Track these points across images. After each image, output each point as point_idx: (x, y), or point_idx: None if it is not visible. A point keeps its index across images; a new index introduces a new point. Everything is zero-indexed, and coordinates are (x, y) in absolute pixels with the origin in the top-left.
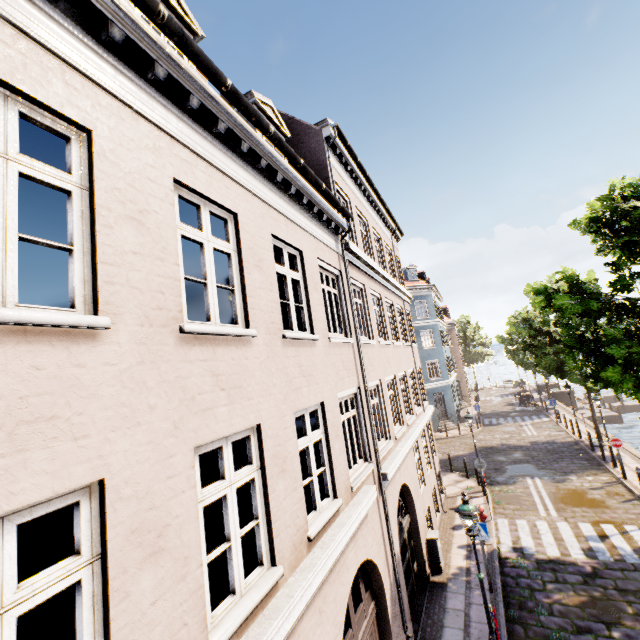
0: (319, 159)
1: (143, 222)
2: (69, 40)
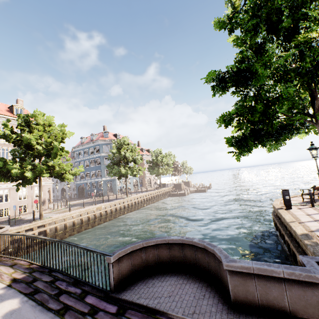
0: None
1: None
2: None
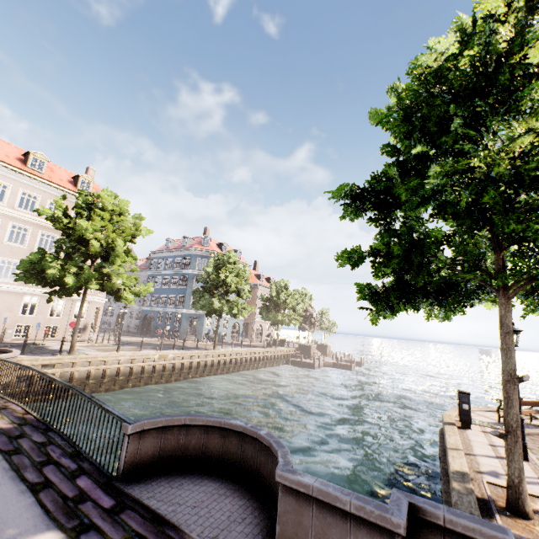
0: None
1: None
2: None
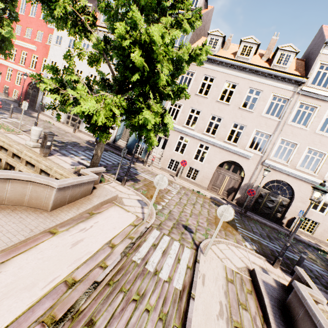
0: (317, 54)
1: (217, 87)
2: (217, 68)
